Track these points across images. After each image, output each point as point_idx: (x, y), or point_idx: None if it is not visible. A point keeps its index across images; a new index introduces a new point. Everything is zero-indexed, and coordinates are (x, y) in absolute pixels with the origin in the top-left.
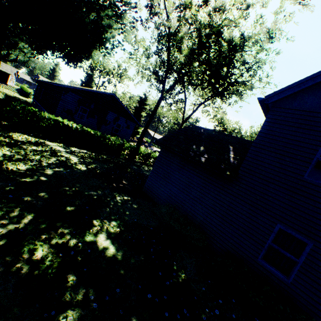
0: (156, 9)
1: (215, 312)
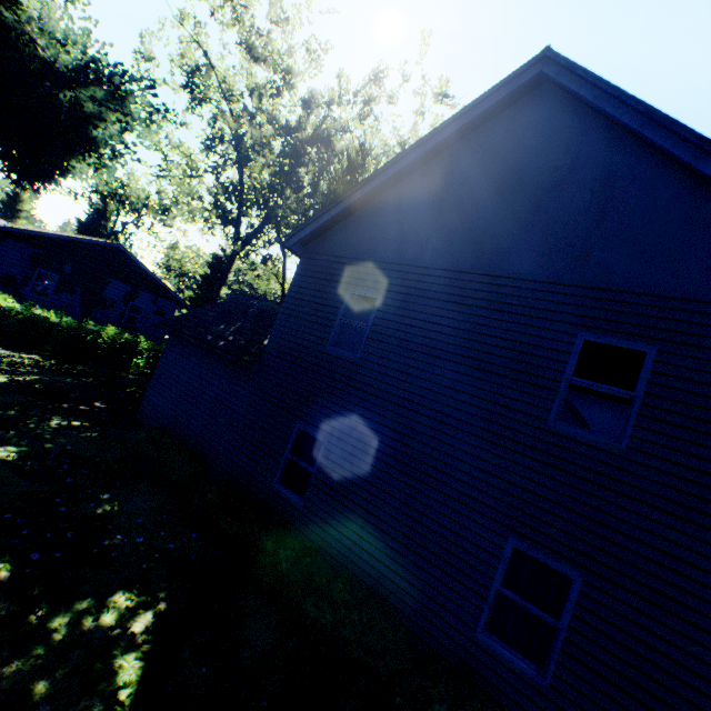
0: (207, 92)
1: (137, 540)
